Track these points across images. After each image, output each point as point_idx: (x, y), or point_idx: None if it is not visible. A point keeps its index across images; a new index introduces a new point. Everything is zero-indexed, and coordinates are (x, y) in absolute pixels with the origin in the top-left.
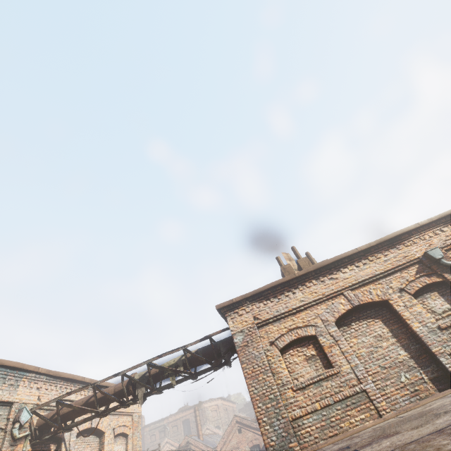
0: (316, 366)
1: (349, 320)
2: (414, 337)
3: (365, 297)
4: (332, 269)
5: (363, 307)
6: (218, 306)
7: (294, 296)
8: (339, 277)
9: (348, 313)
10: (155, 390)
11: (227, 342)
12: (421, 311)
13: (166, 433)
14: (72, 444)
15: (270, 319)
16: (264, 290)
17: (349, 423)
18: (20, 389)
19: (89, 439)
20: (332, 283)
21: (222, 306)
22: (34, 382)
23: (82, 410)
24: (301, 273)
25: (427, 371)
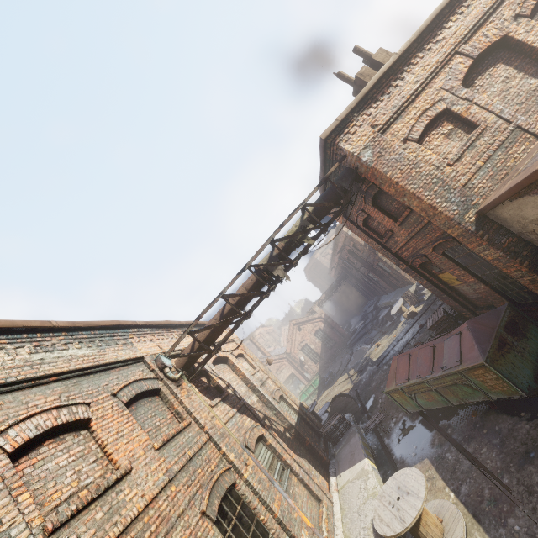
0: (459, 136)
1: (471, 80)
2: None
3: (482, 43)
4: (434, 30)
5: (479, 60)
6: (325, 135)
7: (405, 81)
8: (446, 35)
9: (466, 74)
10: (294, 262)
11: (346, 175)
12: None
13: None
14: (216, 371)
15: (390, 119)
16: (368, 92)
17: (514, 159)
18: (136, 345)
19: (221, 367)
20: (442, 46)
21: (328, 132)
22: (142, 336)
23: (226, 322)
24: (404, 49)
25: None
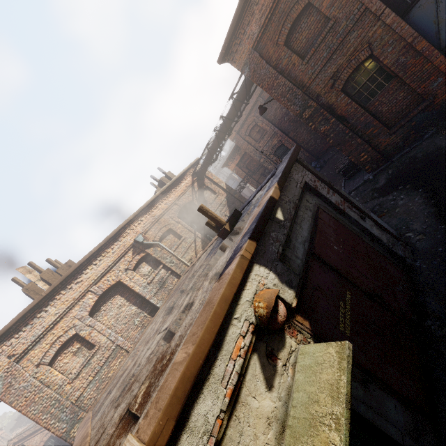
0: (83, 353)
1: (99, 306)
2: (138, 295)
3: (106, 285)
4: (76, 275)
5: (107, 292)
6: None
7: (48, 313)
8: (83, 279)
9: (97, 301)
10: None
11: None
12: (138, 278)
13: None
14: None
15: (29, 347)
16: (11, 326)
17: (113, 370)
18: None
19: None
20: (80, 286)
21: None
22: None
23: None
24: (48, 291)
25: (146, 310)
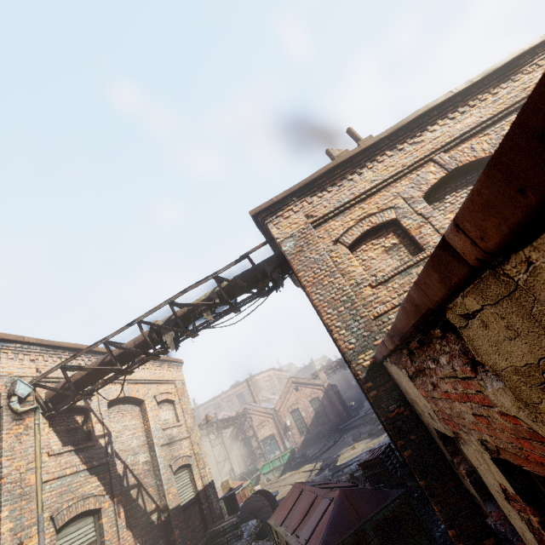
0: (400, 255)
1: (442, 193)
2: None
3: (465, 156)
4: (414, 130)
5: (462, 174)
6: (253, 212)
7: (362, 177)
8: (425, 138)
9: (440, 185)
10: (187, 332)
11: (273, 259)
12: None
13: (222, 408)
14: (105, 413)
15: (329, 214)
16: (317, 179)
17: None
18: (4, 362)
19: (127, 408)
20: (416, 149)
21: (258, 210)
22: (23, 353)
23: (98, 370)
24: (369, 143)
25: None
